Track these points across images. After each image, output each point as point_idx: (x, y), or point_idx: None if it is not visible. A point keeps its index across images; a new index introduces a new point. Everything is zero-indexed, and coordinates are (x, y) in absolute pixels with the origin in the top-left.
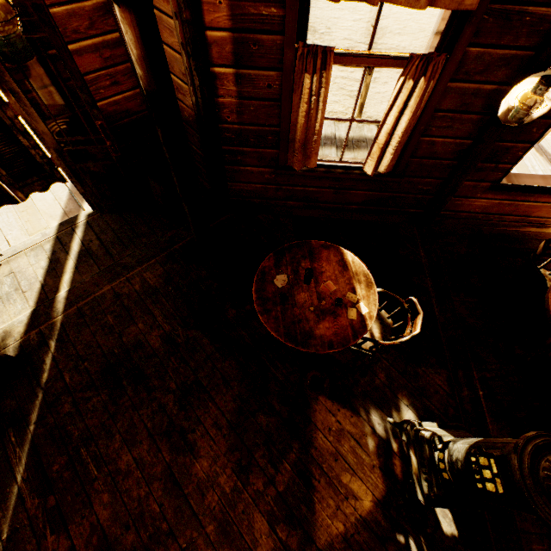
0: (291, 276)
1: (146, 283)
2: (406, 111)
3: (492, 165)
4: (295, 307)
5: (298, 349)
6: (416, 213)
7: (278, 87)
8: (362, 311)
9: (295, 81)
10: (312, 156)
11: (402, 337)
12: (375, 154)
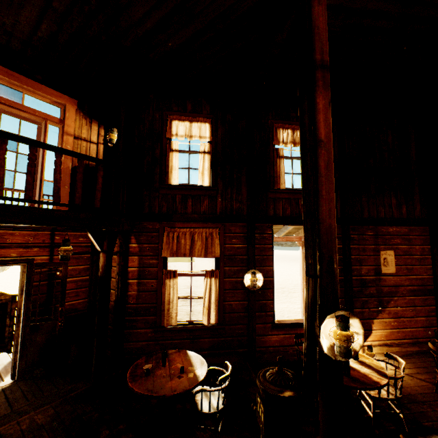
0: (154, 364)
1: (34, 422)
2: (213, 291)
3: (264, 313)
4: (154, 376)
5: (152, 397)
6: (244, 351)
7: (156, 285)
8: (197, 373)
9: (163, 282)
10: (174, 317)
11: (223, 385)
12: (206, 312)
